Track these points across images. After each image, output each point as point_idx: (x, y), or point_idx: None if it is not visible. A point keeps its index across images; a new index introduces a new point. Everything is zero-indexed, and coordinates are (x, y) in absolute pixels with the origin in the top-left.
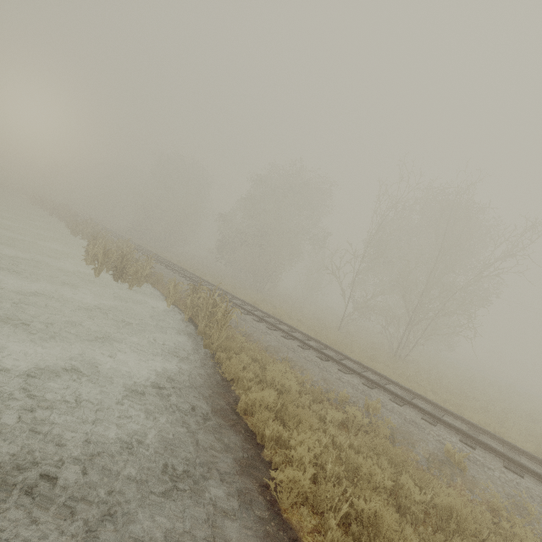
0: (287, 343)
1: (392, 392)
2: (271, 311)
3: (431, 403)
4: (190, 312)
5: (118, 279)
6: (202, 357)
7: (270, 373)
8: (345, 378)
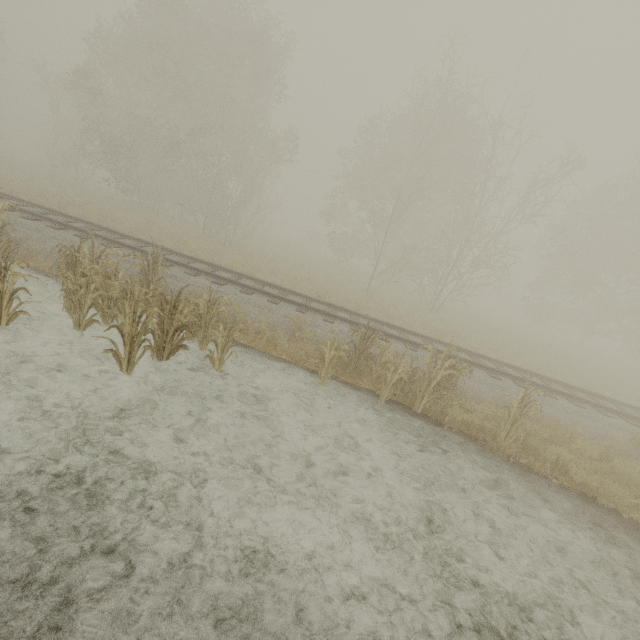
0: (485, 379)
1: (593, 403)
2: (341, 302)
3: (587, 393)
4: (391, 389)
5: (169, 354)
6: (534, 482)
7: (611, 465)
8: (568, 407)
